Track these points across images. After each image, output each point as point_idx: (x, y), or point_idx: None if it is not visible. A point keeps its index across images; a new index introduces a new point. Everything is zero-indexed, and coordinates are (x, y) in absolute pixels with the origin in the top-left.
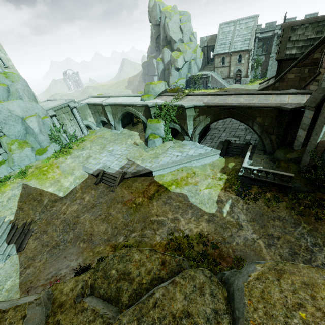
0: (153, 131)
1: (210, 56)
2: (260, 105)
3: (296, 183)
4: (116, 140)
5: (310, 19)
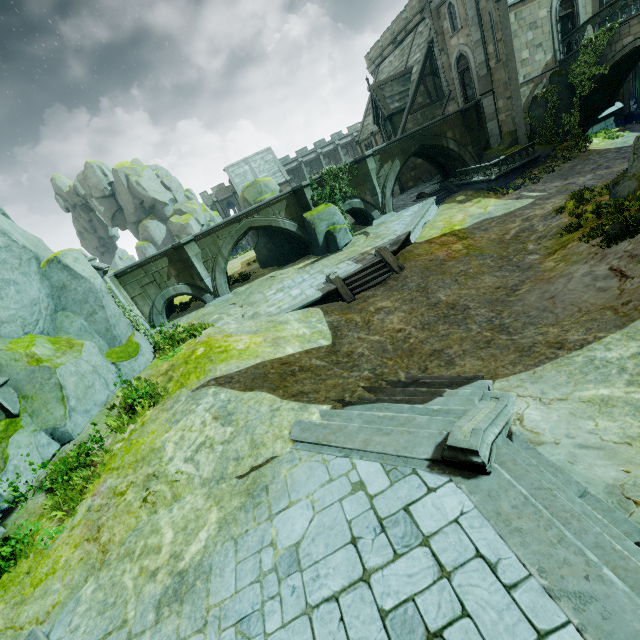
0: (329, 221)
1: (229, 214)
2: (445, 115)
3: (538, 150)
4: (253, 292)
5: (389, 78)
